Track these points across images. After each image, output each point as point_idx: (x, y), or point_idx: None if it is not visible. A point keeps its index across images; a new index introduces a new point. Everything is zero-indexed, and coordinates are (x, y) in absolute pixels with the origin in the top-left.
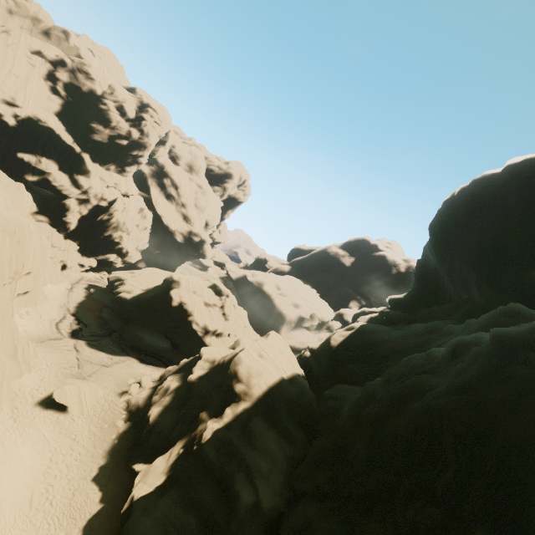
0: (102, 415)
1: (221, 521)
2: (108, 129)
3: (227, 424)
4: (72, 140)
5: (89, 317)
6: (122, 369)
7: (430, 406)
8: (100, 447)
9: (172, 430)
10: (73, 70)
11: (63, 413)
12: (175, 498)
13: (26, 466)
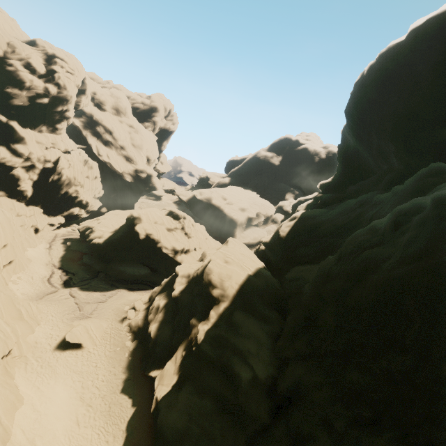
0: (112, 341)
1: (231, 397)
2: (24, 90)
3: (214, 323)
4: None
5: (74, 266)
6: (116, 300)
7: (390, 277)
8: (119, 366)
9: (171, 338)
10: None
11: (80, 349)
12: (189, 390)
13: (64, 398)
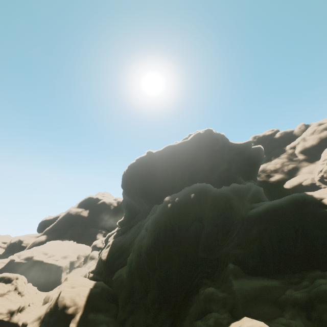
0: None
1: None
2: None
3: None
4: None
5: None
6: None
7: (146, 245)
8: None
9: None
10: None
11: None
12: None
13: None
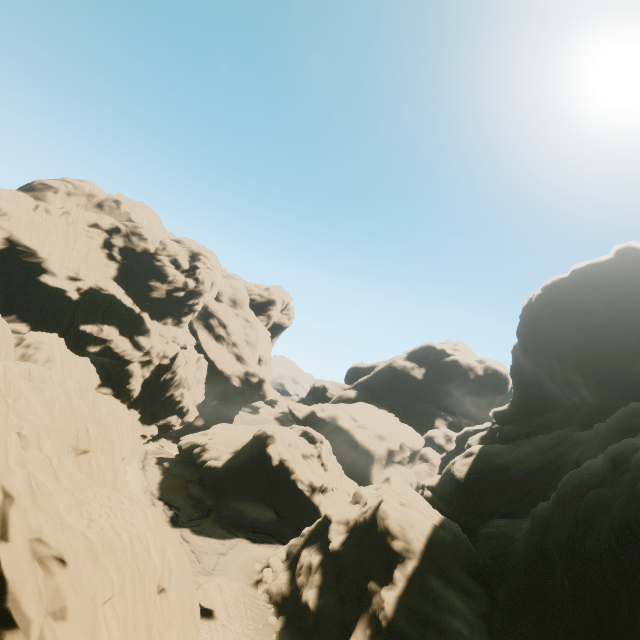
0: (248, 613)
1: None
2: (165, 284)
3: (404, 589)
4: (132, 302)
5: (177, 498)
6: (239, 554)
7: (625, 514)
8: None
9: (341, 611)
10: (127, 234)
11: (212, 619)
12: None
13: None
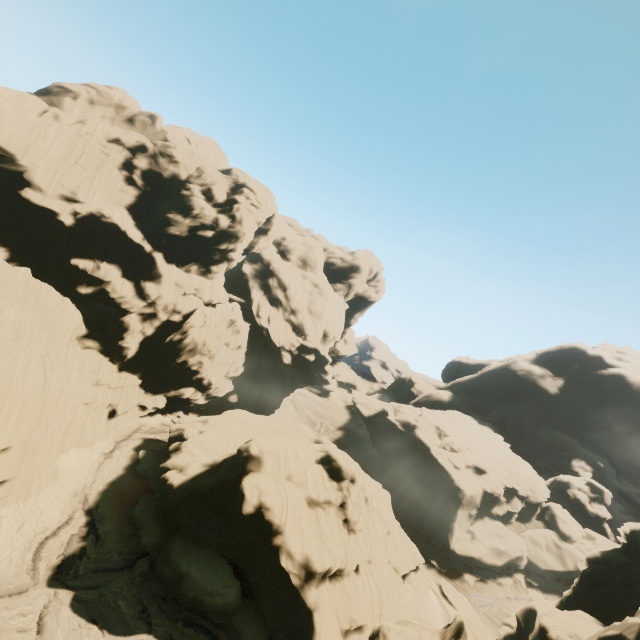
0: None
1: None
2: (188, 218)
3: None
4: (141, 237)
5: (114, 515)
6: None
7: None
8: None
9: None
10: (154, 155)
11: None
12: None
13: None
